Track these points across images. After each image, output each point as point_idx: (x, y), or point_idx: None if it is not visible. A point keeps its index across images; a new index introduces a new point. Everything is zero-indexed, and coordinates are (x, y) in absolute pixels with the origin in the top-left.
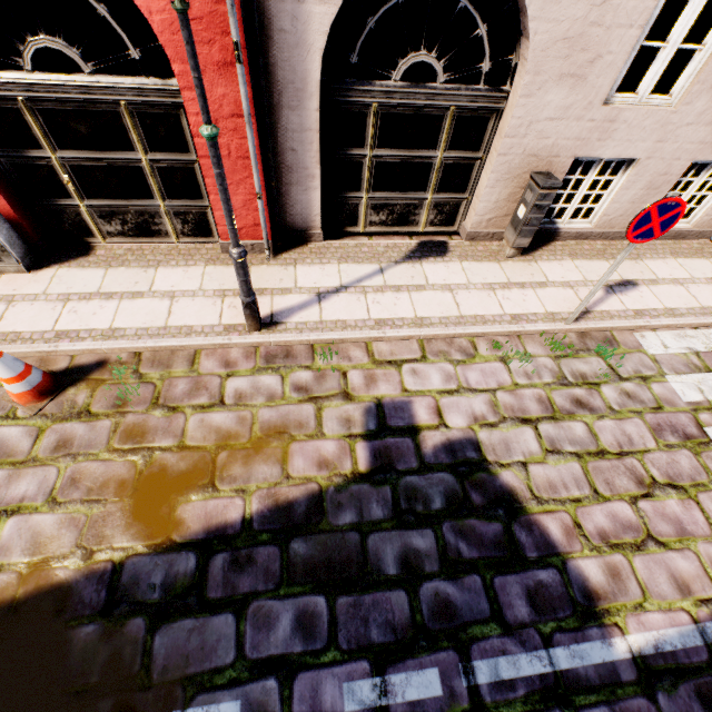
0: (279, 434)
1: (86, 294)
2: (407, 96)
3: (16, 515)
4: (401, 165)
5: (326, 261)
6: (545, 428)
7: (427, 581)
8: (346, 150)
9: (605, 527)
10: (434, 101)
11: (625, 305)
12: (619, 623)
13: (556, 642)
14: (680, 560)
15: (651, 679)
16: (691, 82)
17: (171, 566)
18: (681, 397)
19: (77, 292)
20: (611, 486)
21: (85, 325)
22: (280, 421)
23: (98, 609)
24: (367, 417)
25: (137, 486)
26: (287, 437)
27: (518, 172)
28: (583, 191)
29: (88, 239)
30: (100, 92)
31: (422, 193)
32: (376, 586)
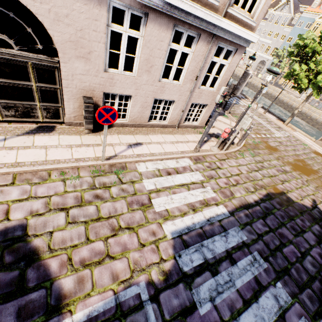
0: None
1: None
2: None
3: None
4: (11, 87)
5: None
6: (73, 211)
7: None
8: None
9: (86, 256)
10: (16, 58)
11: (134, 152)
12: (72, 309)
13: None
14: (119, 263)
15: None
16: (138, 69)
17: None
18: (146, 188)
19: None
20: (97, 234)
21: None
22: None
23: None
24: None
25: None
26: None
27: (79, 96)
28: (116, 107)
29: None
30: None
31: (33, 102)
32: None
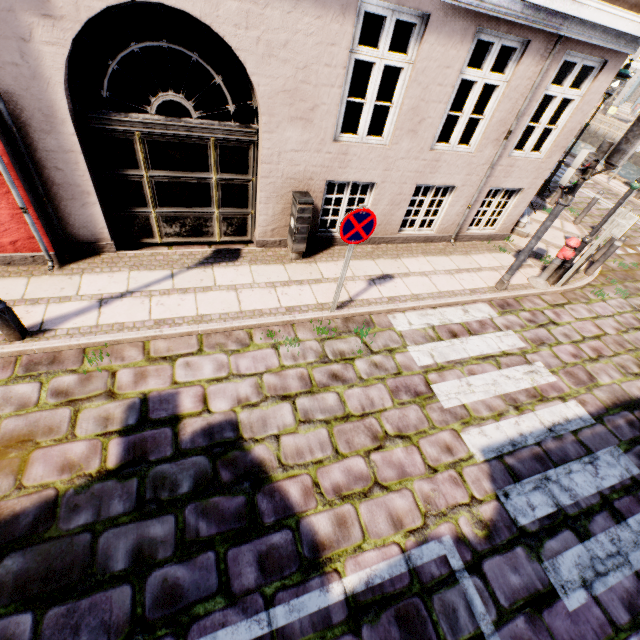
0: (22, 443)
1: None
2: (166, 127)
3: None
4: (180, 184)
5: (117, 270)
6: (302, 402)
7: (158, 569)
8: (122, 171)
9: (340, 482)
10: (193, 133)
11: (382, 293)
12: (338, 568)
13: (278, 601)
14: (398, 499)
15: (359, 614)
16: (394, 129)
17: None
18: (417, 363)
19: None
20: (350, 445)
21: None
22: (27, 429)
23: None
24: (129, 413)
25: None
26: (31, 445)
27: (284, 192)
28: (344, 207)
29: None
30: None
31: (208, 208)
32: (98, 587)
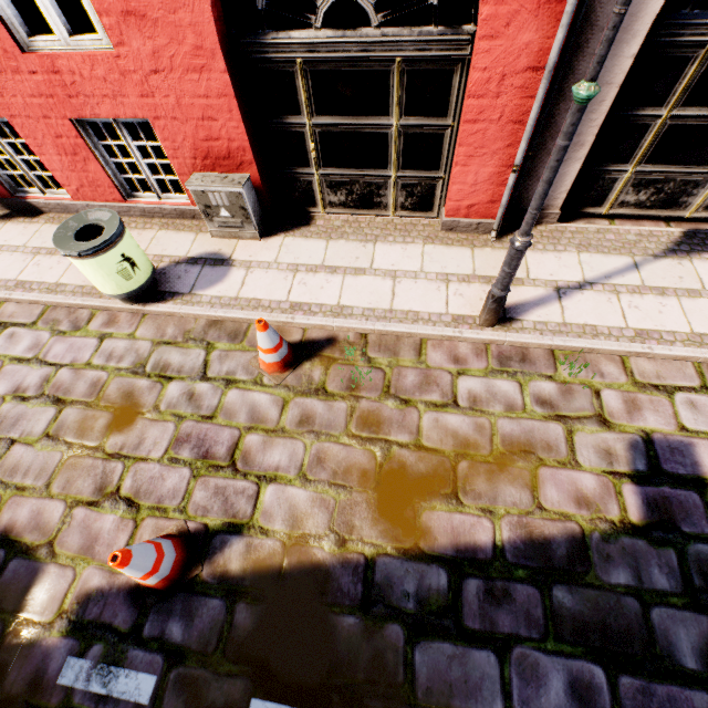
0: (524, 453)
1: (311, 266)
2: None
3: (273, 483)
4: (704, 129)
5: (561, 249)
6: None
7: None
8: (634, 110)
9: None
10: None
11: None
12: None
13: None
14: None
15: None
16: None
17: (422, 578)
18: None
19: (303, 263)
20: None
21: (314, 299)
22: (524, 437)
23: (356, 601)
24: (633, 454)
25: (378, 480)
26: (534, 459)
27: None
28: None
29: (309, 208)
30: (380, 49)
31: None
32: (670, 677)
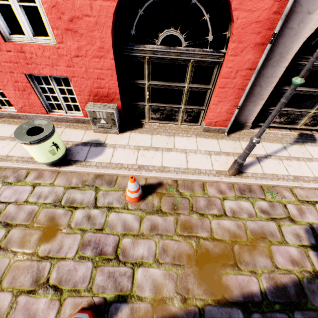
0: (262, 238)
1: (146, 147)
2: None
3: (141, 267)
4: (306, 95)
5: None
6: None
7: None
8: (281, 87)
9: None
10: None
11: None
12: None
13: None
14: None
15: None
16: None
17: (230, 317)
18: None
19: (141, 145)
20: None
21: (149, 163)
22: (260, 230)
23: None
24: (308, 235)
25: (197, 259)
26: (267, 241)
27: None
28: None
29: (141, 120)
30: (185, 55)
31: (309, 109)
32: None
